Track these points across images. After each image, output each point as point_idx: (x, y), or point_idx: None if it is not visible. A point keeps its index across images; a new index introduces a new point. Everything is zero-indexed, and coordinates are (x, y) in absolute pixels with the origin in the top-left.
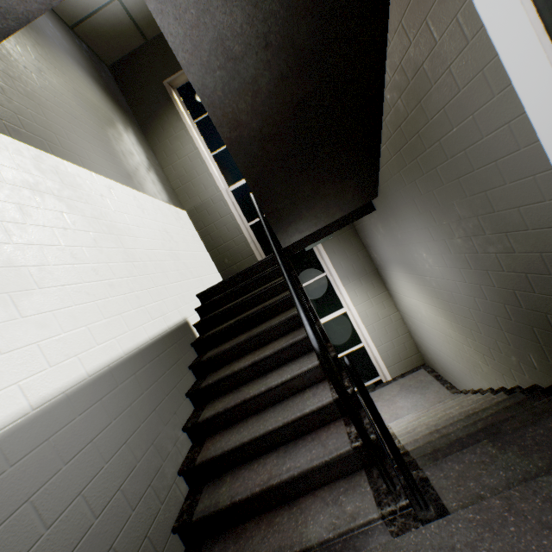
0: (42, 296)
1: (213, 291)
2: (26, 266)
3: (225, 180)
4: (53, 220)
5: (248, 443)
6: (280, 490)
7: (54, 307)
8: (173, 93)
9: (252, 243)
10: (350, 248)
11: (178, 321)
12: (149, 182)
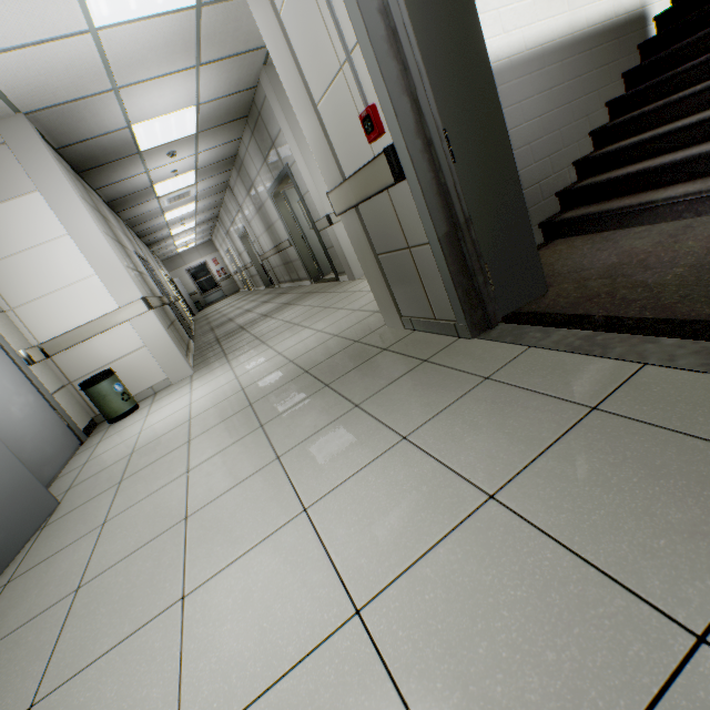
0: None
1: None
2: None
3: None
4: None
5: (647, 143)
6: (655, 176)
7: None
8: None
9: None
10: None
11: (632, 8)
12: None
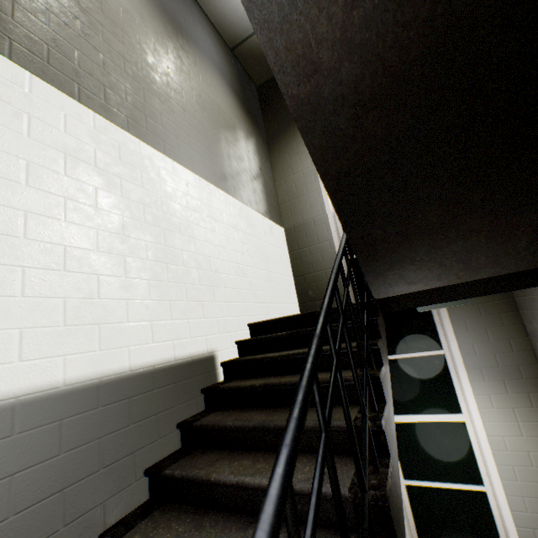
0: None
1: (267, 326)
2: None
3: None
4: (72, 190)
5: None
6: None
7: None
8: None
9: None
10: (497, 328)
11: (199, 352)
12: (248, 189)
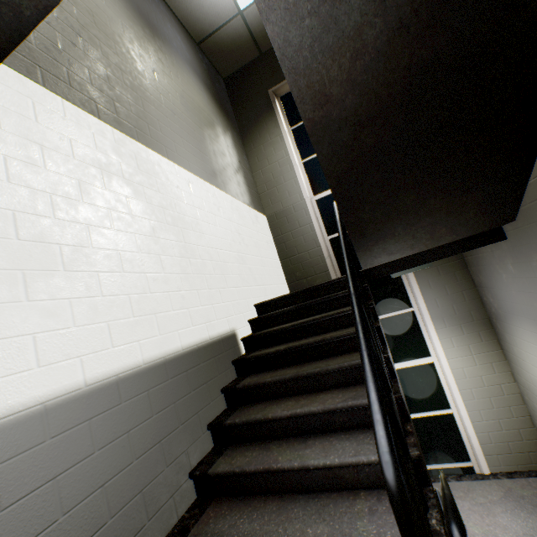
0: (65, 279)
1: (272, 305)
2: (59, 244)
3: (311, 189)
4: (113, 202)
5: None
6: None
7: (75, 294)
8: (276, 101)
9: (328, 258)
10: (452, 284)
11: (224, 331)
12: (234, 183)
